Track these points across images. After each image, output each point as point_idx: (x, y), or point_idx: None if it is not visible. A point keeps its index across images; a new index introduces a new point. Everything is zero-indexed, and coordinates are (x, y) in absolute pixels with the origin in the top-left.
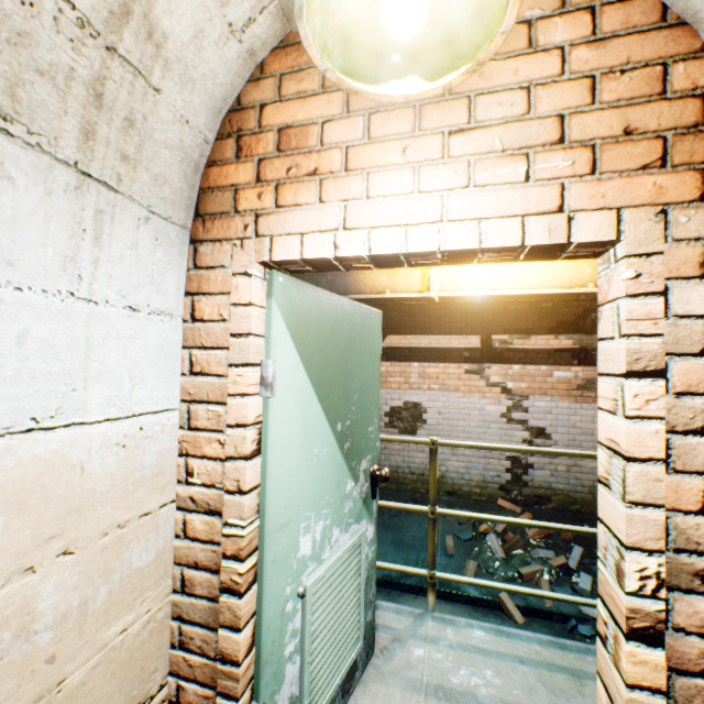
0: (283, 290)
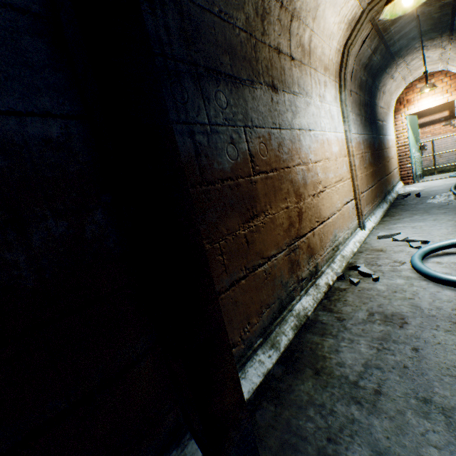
0: (407, 118)
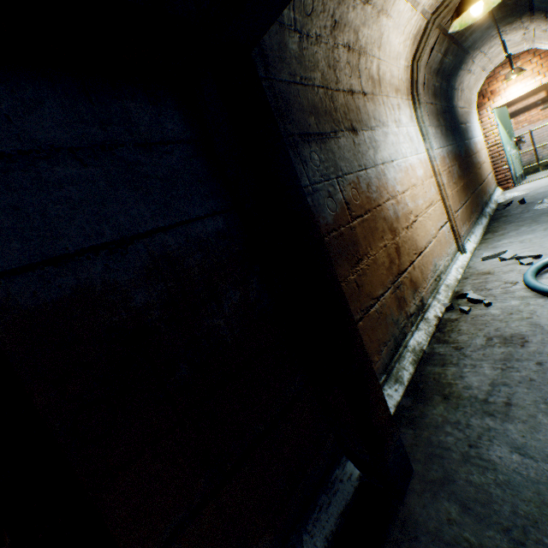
0: (494, 112)
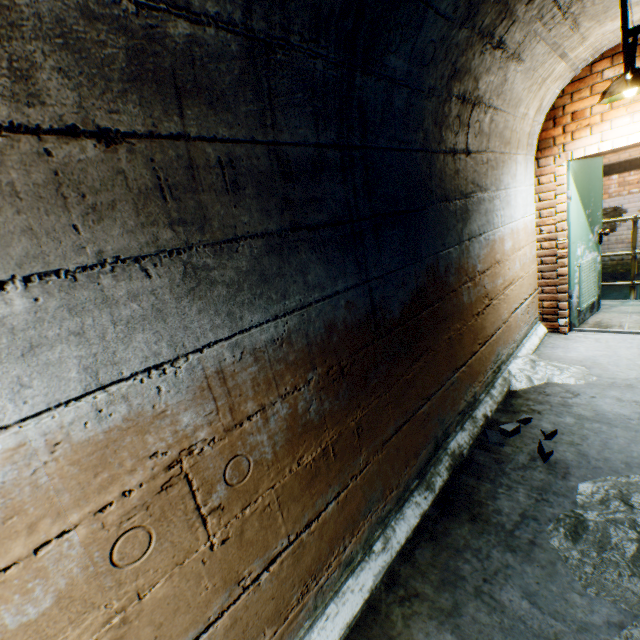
0: (570, 167)
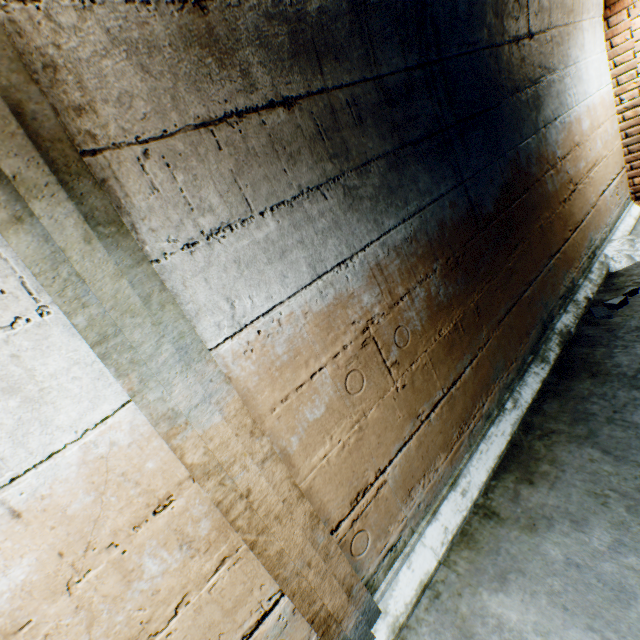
0: None
